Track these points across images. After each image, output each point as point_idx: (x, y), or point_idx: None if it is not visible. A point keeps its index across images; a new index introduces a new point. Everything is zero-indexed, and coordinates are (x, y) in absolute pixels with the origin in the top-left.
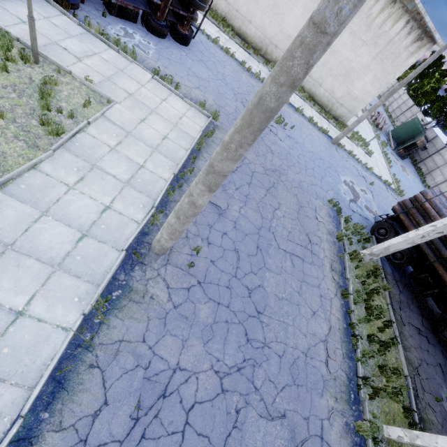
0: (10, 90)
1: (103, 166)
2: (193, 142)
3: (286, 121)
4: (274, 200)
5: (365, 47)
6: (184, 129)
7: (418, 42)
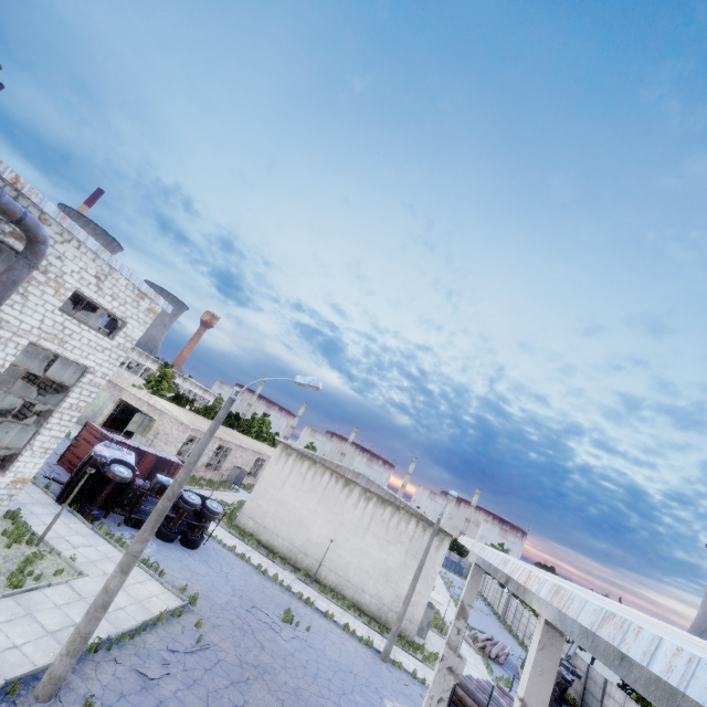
0: (1, 558)
1: (38, 616)
2: (152, 615)
3: (302, 623)
4: (239, 695)
5: (393, 546)
6: (148, 606)
7: (436, 536)
